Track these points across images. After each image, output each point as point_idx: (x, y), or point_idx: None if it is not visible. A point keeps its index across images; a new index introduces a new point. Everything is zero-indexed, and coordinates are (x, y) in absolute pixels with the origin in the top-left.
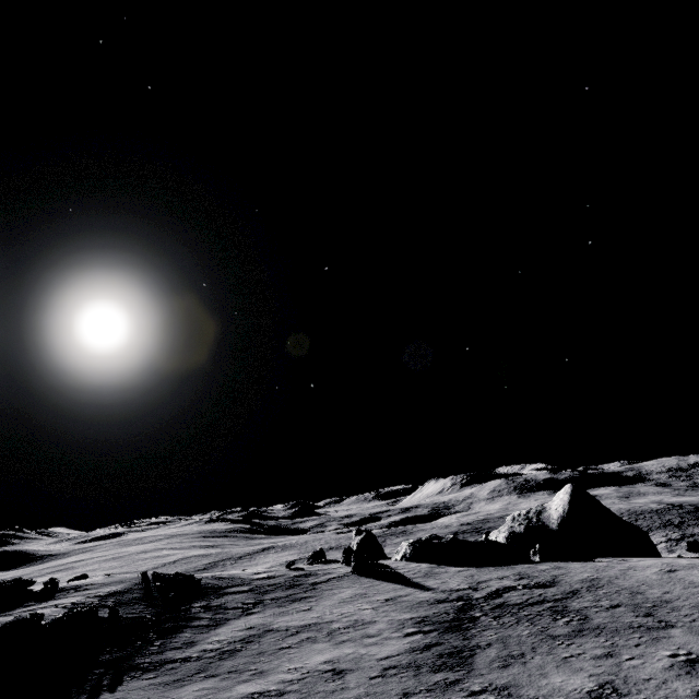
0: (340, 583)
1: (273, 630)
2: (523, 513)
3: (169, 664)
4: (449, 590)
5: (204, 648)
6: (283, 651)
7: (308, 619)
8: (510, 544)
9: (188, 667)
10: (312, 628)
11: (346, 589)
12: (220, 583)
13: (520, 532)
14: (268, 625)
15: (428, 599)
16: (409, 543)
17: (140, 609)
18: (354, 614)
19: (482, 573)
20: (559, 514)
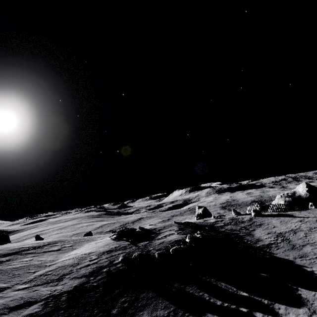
0: (260, 219)
1: (282, 233)
2: (285, 194)
3: (271, 245)
4: (316, 217)
5: (269, 240)
6: (308, 237)
7: (286, 229)
8: (287, 205)
9: (283, 245)
10: (297, 231)
11: (270, 220)
12: (205, 224)
13: (289, 200)
14: (273, 232)
15: (316, 219)
16: (255, 206)
17: (207, 233)
18: (300, 226)
19: (311, 212)
20: (305, 193)
